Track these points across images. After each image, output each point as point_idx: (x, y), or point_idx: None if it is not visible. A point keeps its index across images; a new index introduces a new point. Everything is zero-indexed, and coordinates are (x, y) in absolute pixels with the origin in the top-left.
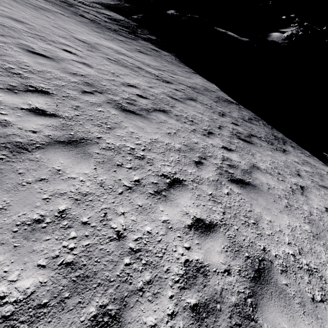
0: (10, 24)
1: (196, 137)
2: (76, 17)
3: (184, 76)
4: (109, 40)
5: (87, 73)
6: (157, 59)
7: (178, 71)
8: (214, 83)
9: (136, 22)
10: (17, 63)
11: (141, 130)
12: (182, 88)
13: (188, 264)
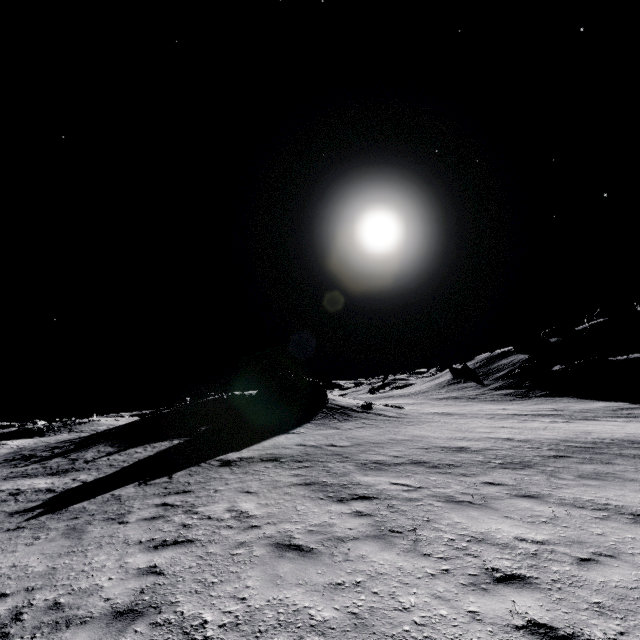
0: (471, 410)
1: (571, 417)
2: (482, 402)
3: (581, 405)
4: (510, 405)
5: (509, 413)
6: (552, 404)
7: (575, 404)
8: (623, 401)
9: (525, 389)
10: (488, 414)
11: (538, 417)
12: (574, 410)
13: (550, 421)
